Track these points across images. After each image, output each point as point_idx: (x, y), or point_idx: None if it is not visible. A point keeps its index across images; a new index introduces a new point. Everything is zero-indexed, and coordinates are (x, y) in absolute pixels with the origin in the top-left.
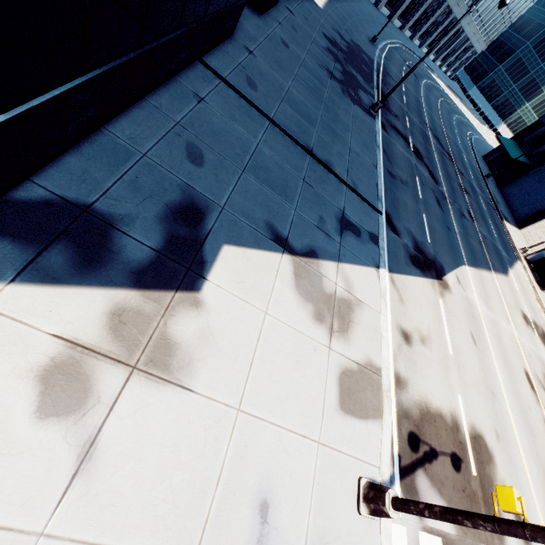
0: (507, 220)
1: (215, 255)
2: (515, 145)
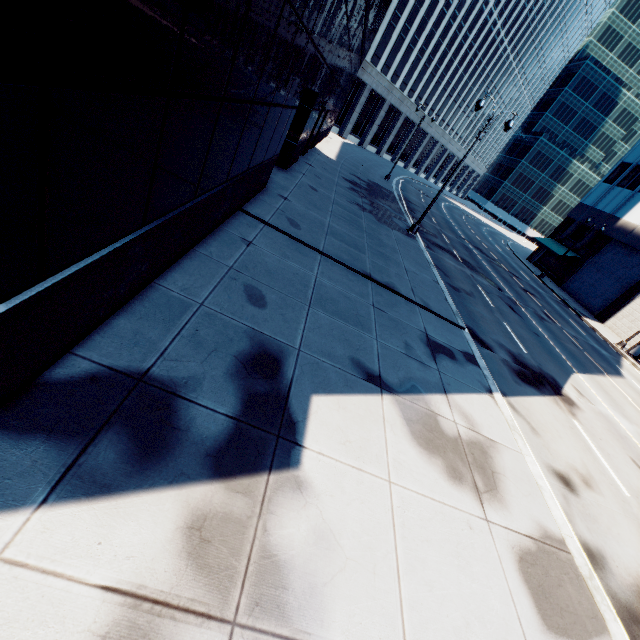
0: (586, 316)
1: (305, 410)
2: (555, 242)
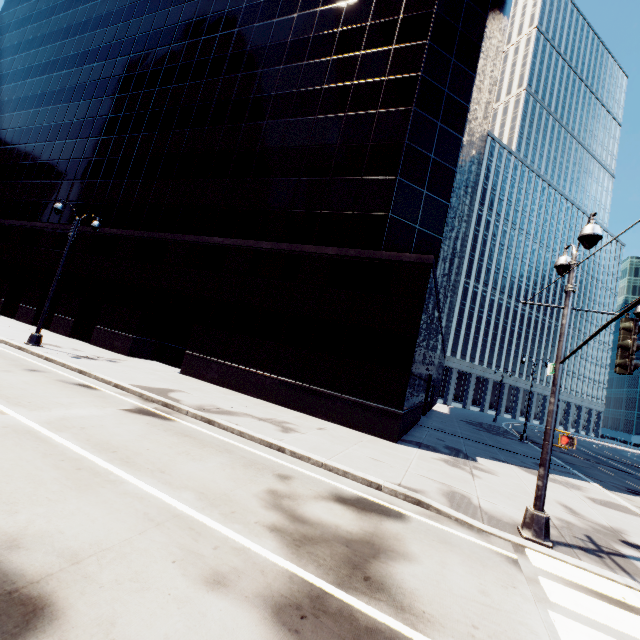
0: None
1: (474, 457)
2: None
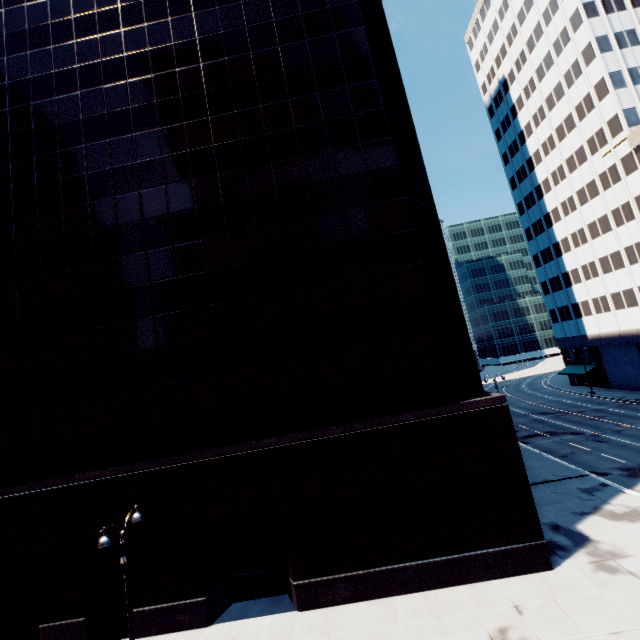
0: None
1: (578, 530)
2: (573, 366)
